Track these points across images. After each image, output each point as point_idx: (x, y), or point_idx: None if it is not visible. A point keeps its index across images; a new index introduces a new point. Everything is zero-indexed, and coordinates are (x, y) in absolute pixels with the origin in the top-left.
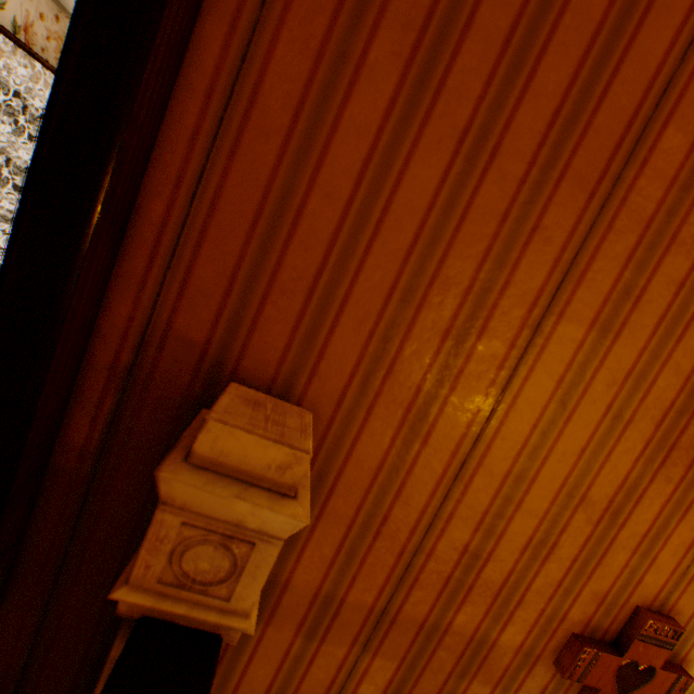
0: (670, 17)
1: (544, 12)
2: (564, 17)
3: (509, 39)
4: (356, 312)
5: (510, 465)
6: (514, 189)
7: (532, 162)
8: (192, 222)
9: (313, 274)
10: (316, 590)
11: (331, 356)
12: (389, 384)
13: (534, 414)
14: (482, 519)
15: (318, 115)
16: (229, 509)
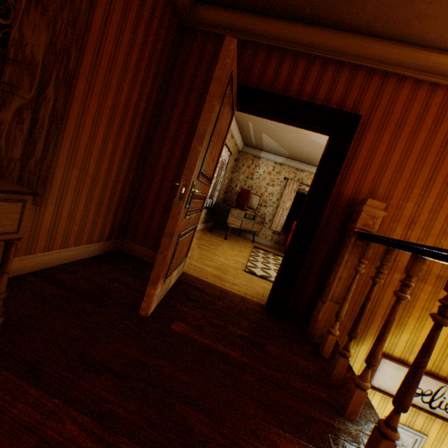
0: (447, 121)
1: (417, 126)
2: (422, 126)
3: (410, 132)
4: (381, 186)
5: (425, 219)
6: (416, 158)
7: (419, 152)
8: (347, 173)
9: (372, 180)
10: (375, 252)
11: (376, 196)
12: (391, 201)
13: (430, 206)
14: (420, 234)
15: (371, 151)
16: (373, 212)
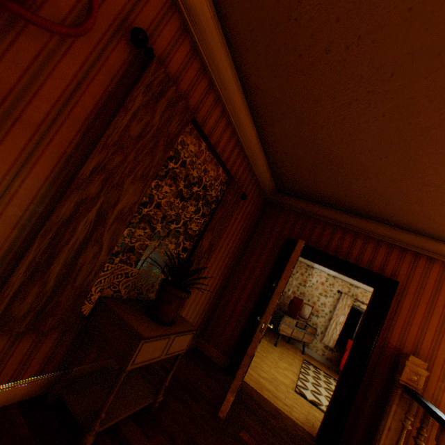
0: None
1: None
2: None
3: (444, 301)
4: (424, 343)
5: None
6: None
7: None
8: (391, 324)
9: (414, 335)
10: None
11: (420, 351)
12: (435, 359)
13: None
14: None
15: (411, 310)
16: (415, 368)
